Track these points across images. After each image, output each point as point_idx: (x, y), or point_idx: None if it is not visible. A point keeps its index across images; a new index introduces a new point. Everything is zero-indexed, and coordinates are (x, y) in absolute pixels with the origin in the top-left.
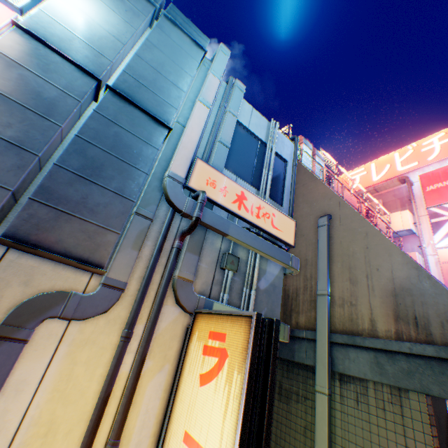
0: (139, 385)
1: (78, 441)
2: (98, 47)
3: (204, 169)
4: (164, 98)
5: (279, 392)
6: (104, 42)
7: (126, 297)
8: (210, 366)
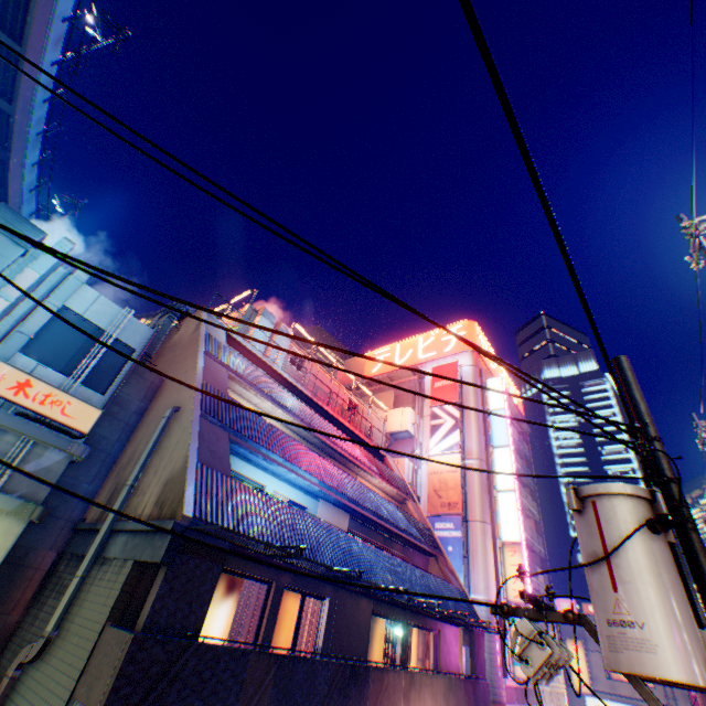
0: None
1: None
2: None
3: None
4: None
5: (60, 589)
6: None
7: None
8: None
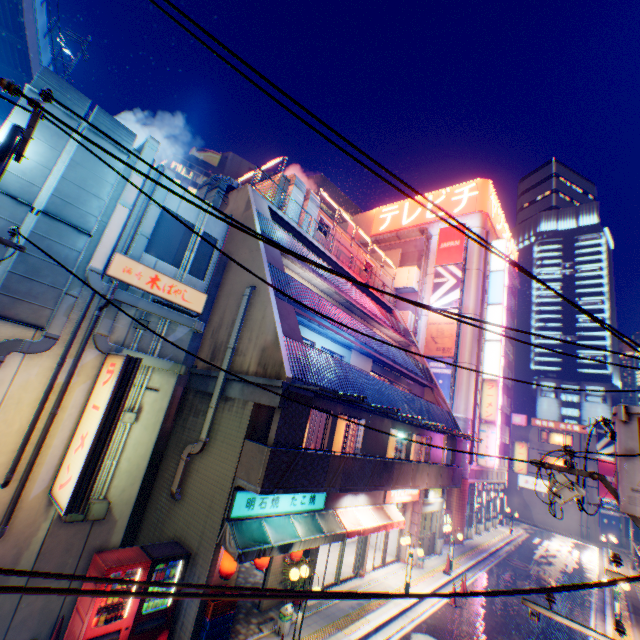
0: (71, 389)
1: (37, 408)
2: (31, 179)
3: (123, 261)
4: (88, 210)
5: (195, 412)
6: (36, 173)
7: (61, 343)
8: (108, 378)
